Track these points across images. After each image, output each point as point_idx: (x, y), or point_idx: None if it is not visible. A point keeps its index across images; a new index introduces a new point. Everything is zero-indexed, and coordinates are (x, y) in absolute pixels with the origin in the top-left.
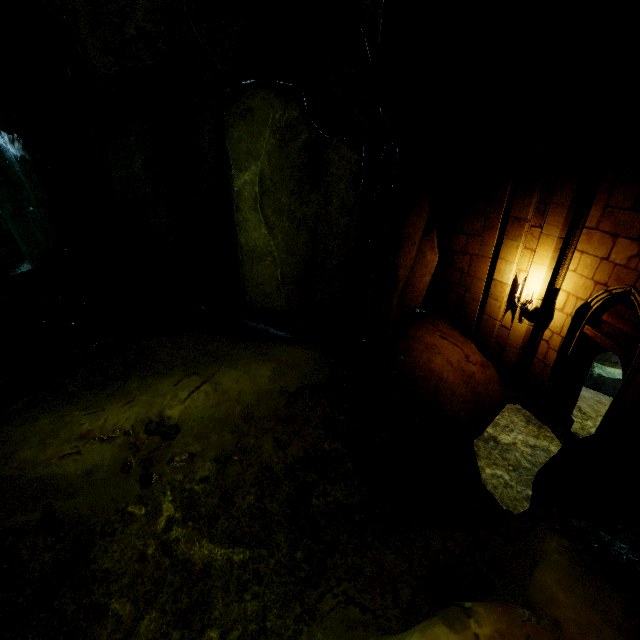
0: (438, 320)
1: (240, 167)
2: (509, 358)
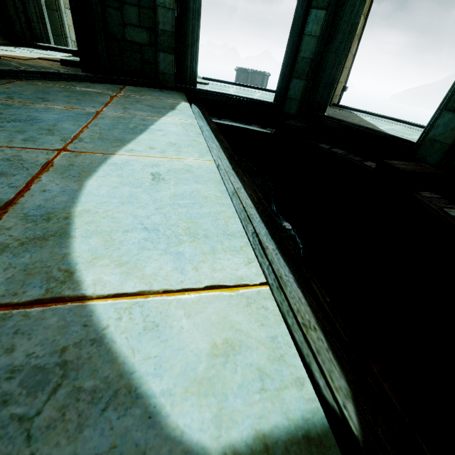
0: None
1: None
2: None
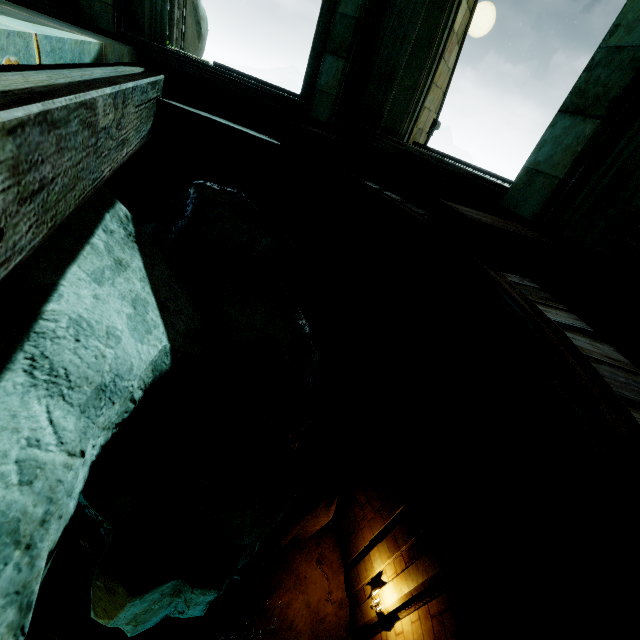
0: (326, 536)
1: (97, 612)
2: (358, 618)
